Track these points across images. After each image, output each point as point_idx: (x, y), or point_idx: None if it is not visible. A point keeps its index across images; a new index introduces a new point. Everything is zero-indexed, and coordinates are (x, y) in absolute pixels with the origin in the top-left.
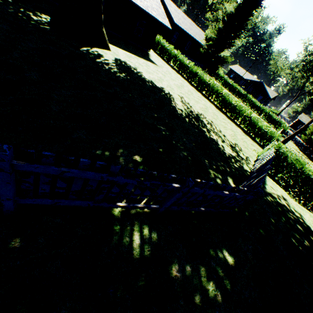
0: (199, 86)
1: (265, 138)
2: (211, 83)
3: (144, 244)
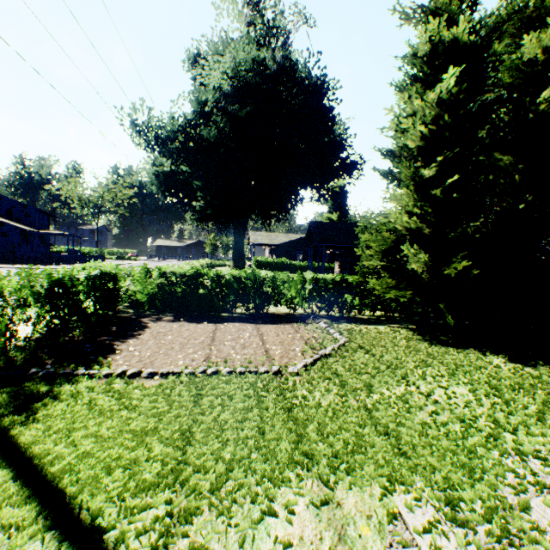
0: None
1: None
2: None
3: None
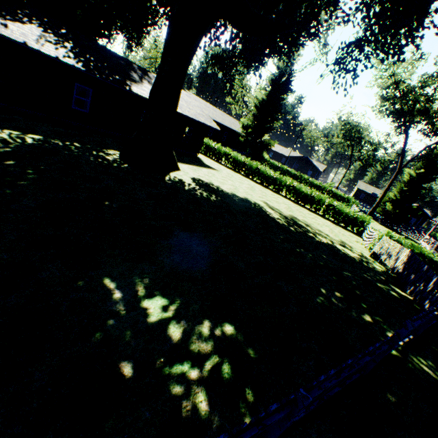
0: (264, 181)
1: (356, 224)
2: (277, 177)
3: (435, 373)
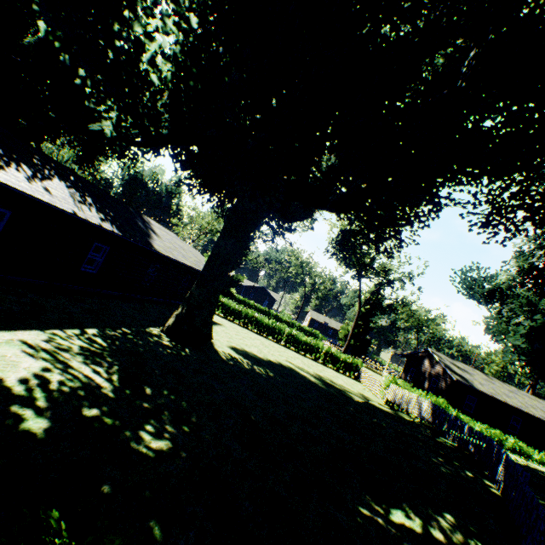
0: (263, 331)
1: (353, 369)
2: (276, 326)
3: None
